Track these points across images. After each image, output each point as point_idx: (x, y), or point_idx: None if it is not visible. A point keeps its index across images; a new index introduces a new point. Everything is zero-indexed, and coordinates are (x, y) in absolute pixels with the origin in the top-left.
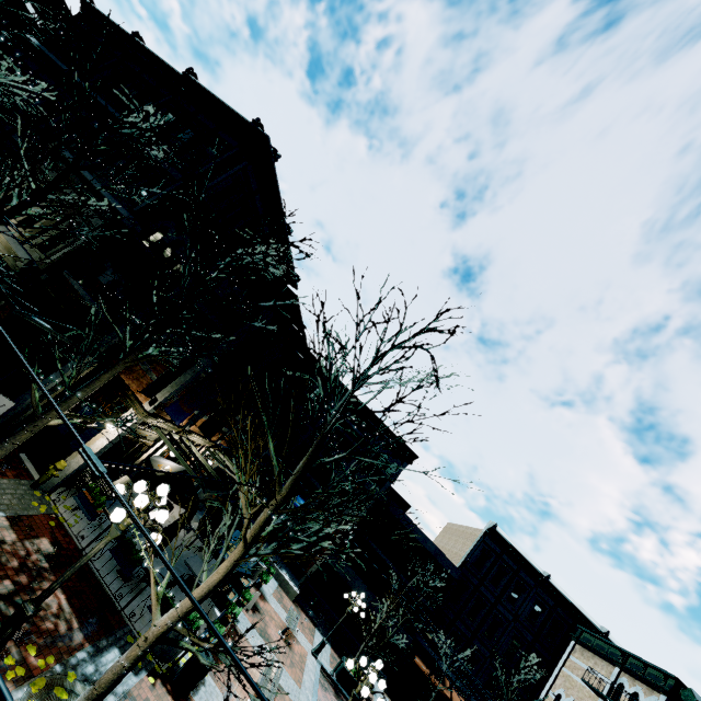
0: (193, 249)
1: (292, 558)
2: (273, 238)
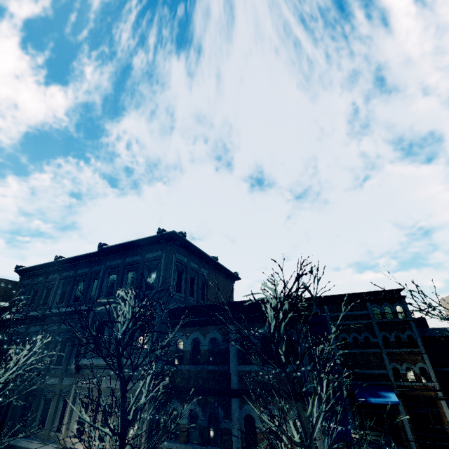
0: (207, 336)
1: (442, 444)
2: (211, 271)
